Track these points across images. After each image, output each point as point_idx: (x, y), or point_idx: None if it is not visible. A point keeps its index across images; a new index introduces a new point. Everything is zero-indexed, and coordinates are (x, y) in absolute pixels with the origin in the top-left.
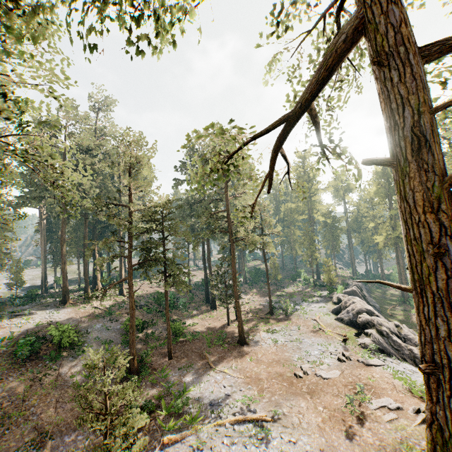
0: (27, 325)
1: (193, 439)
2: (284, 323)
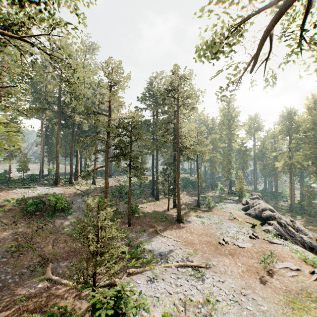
0: (32, 194)
1: (150, 273)
2: (208, 213)
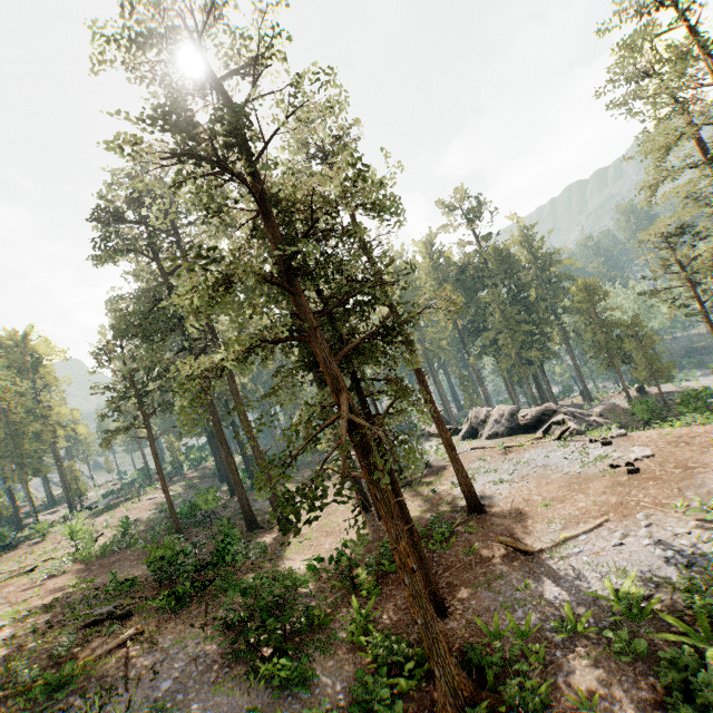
0: None
1: None
2: (451, 470)
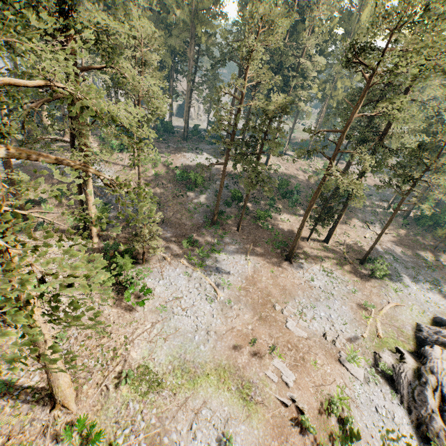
0: (194, 162)
1: (190, 271)
2: (351, 277)
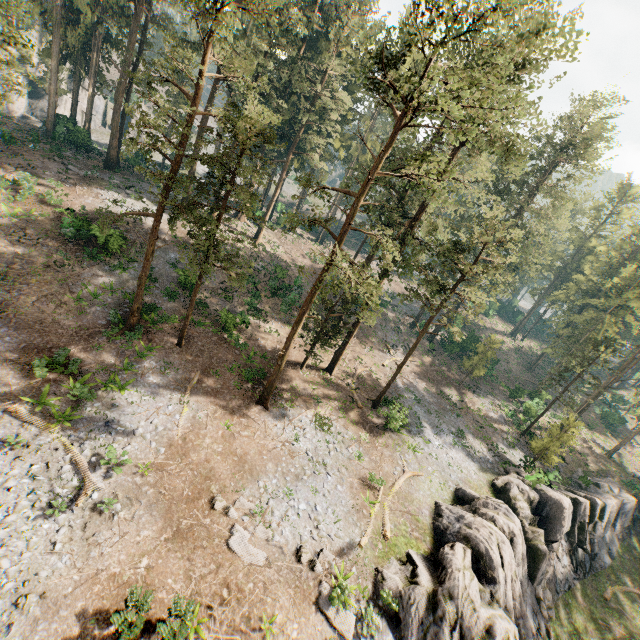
0: (117, 209)
1: (31, 433)
2: (358, 432)
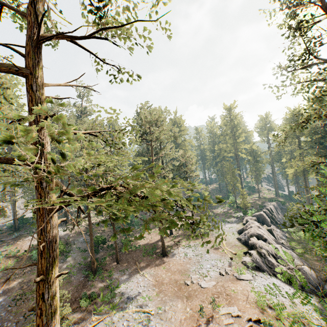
0: None
1: (109, 319)
2: (199, 240)
